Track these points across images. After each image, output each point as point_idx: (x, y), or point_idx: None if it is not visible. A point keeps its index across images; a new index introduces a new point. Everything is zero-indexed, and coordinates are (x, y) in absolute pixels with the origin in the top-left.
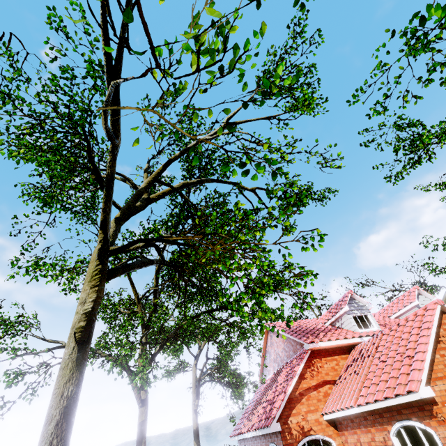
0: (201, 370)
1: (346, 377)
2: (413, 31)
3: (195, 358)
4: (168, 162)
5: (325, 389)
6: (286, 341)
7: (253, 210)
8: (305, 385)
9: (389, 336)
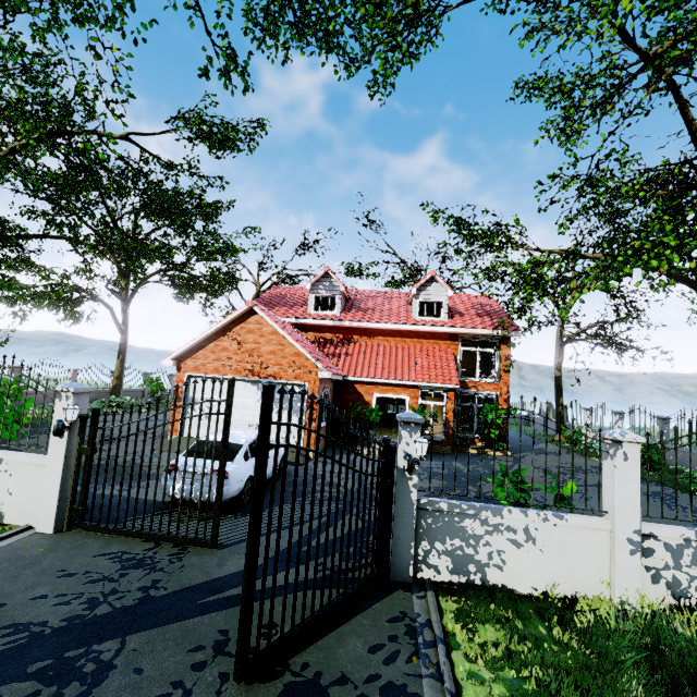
0: None
1: None
2: None
3: None
4: None
5: None
6: None
7: None
8: None
9: None
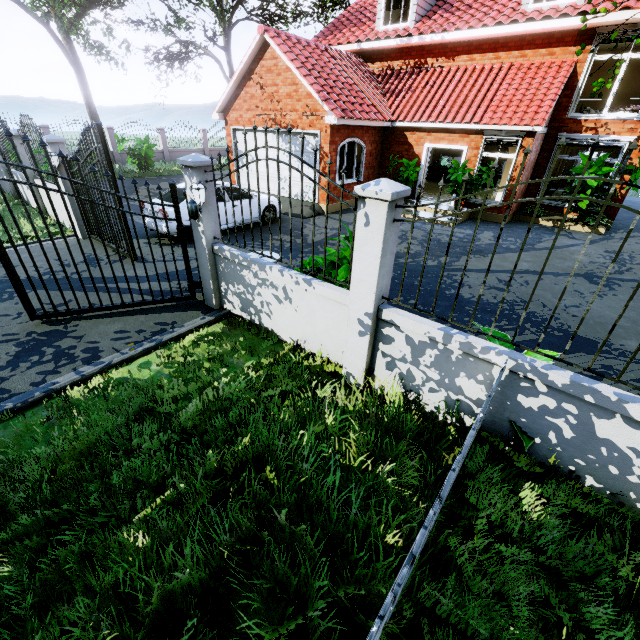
0: None
1: None
2: None
3: None
4: None
5: None
6: None
7: None
8: None
9: None
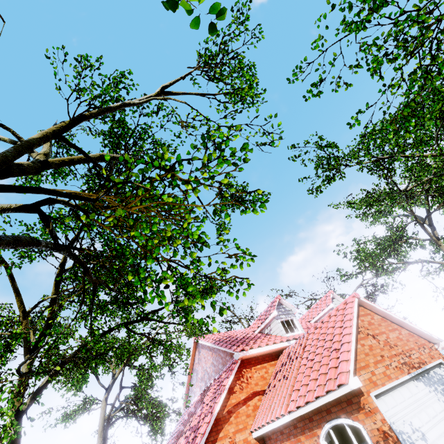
0: (112, 404)
1: (276, 384)
2: (351, 3)
3: (106, 390)
4: (80, 117)
5: (254, 401)
6: (215, 354)
7: (184, 159)
8: (234, 400)
9: (315, 334)
